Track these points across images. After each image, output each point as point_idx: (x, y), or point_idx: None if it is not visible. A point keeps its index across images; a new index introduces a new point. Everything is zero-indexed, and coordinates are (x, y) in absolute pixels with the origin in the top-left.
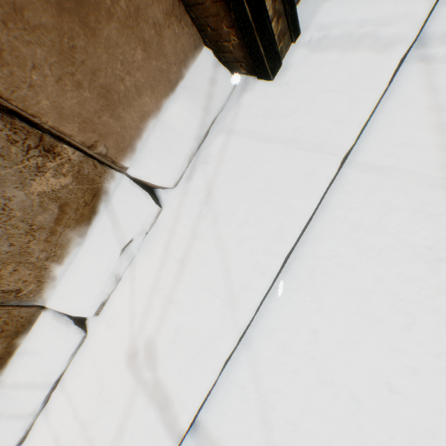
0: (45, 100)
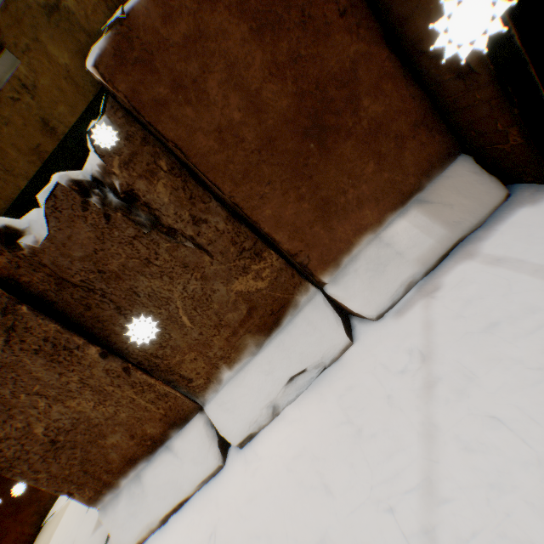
0: (268, 210)
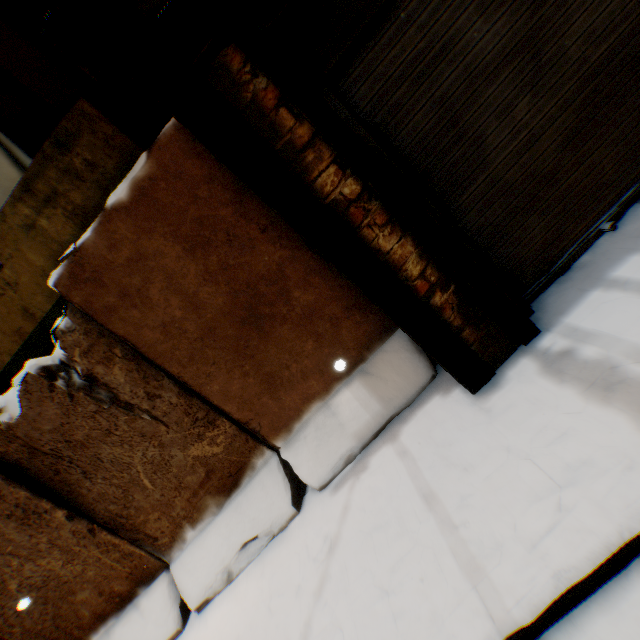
0: (216, 385)
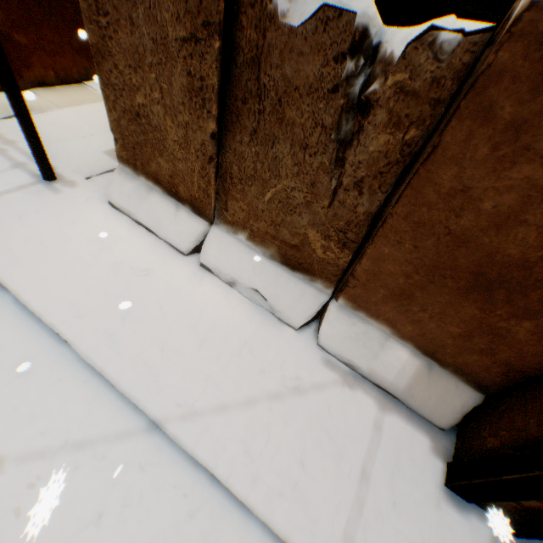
0: (388, 250)
